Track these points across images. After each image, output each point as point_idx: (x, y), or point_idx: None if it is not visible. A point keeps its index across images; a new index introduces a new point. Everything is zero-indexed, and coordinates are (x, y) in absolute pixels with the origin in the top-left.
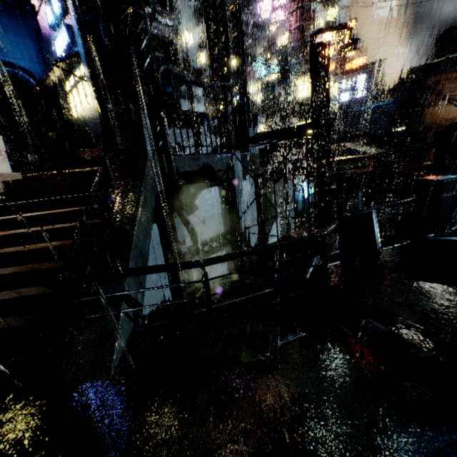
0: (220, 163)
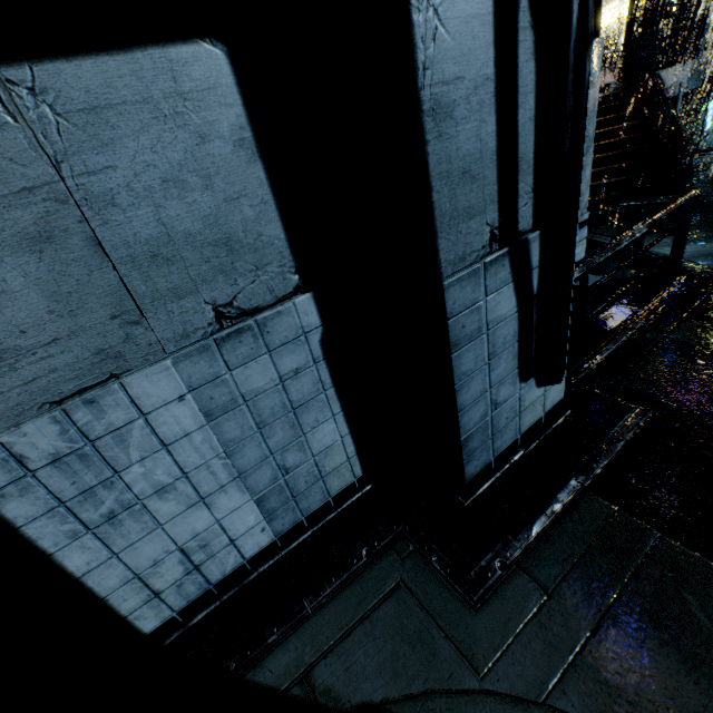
0: (672, 79)
